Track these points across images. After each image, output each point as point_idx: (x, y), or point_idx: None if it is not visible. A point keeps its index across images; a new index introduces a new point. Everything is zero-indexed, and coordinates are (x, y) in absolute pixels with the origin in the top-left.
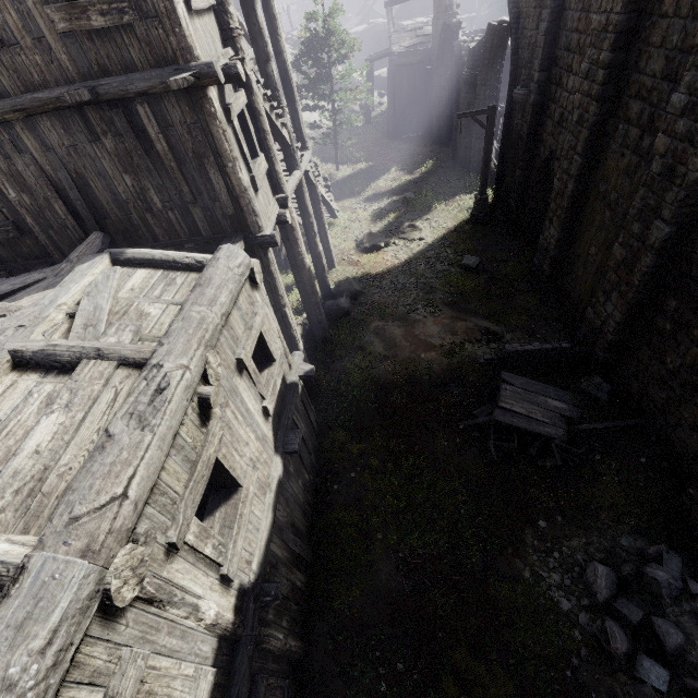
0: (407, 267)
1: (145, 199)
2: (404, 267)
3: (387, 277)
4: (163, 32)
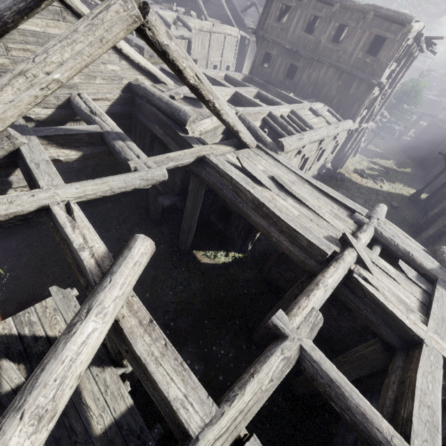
0: (367, 189)
1: (333, 99)
2: (366, 188)
3: (357, 185)
4: (379, 70)
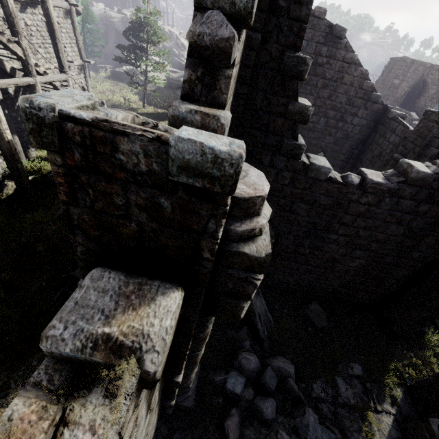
0: None
1: None
2: None
3: None
4: None
